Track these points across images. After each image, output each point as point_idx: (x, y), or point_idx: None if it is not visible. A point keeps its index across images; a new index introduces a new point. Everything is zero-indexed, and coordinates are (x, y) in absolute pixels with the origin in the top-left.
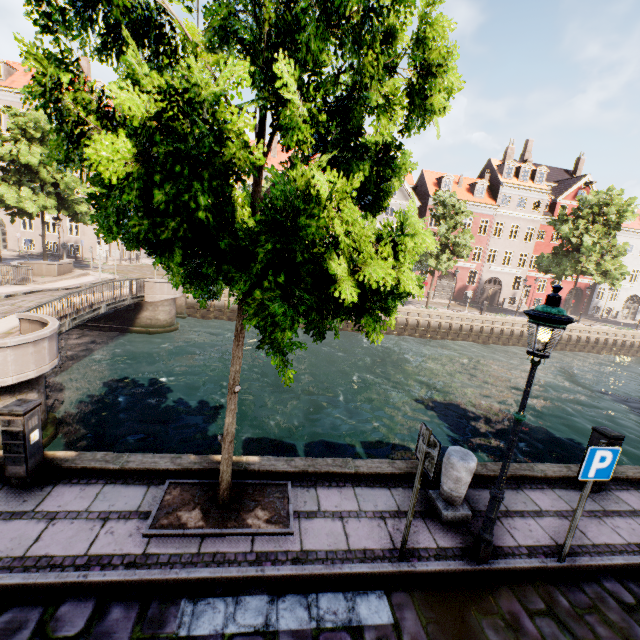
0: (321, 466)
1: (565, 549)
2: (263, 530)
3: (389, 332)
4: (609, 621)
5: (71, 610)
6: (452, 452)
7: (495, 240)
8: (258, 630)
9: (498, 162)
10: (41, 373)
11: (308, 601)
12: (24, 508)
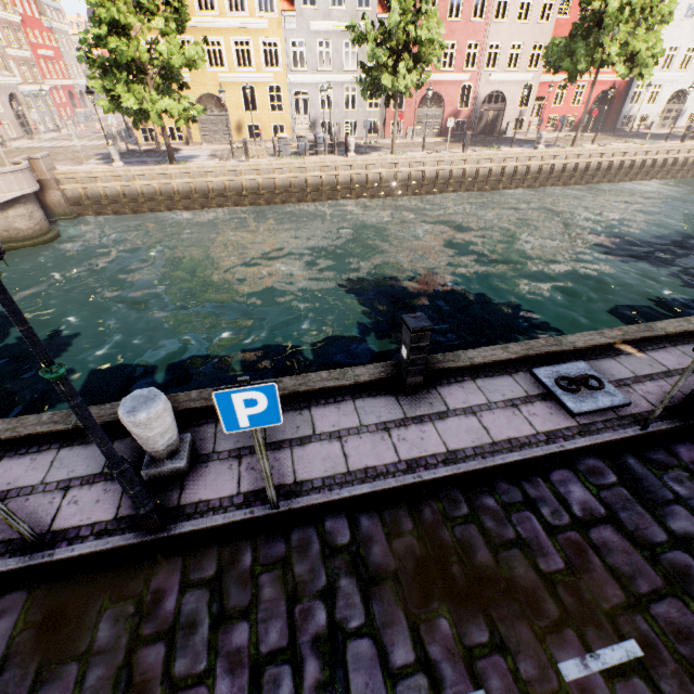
0: (25, 428)
1: (271, 498)
2: None
3: (346, 196)
4: (290, 577)
5: None
6: (128, 401)
7: (497, 27)
8: None
9: None
10: None
11: None
12: None
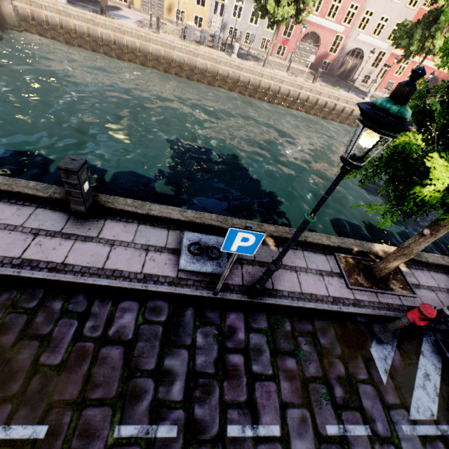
0: None
1: None
2: None
3: (221, 86)
4: None
5: None
6: None
7: None
8: None
9: None
10: None
11: None
12: None
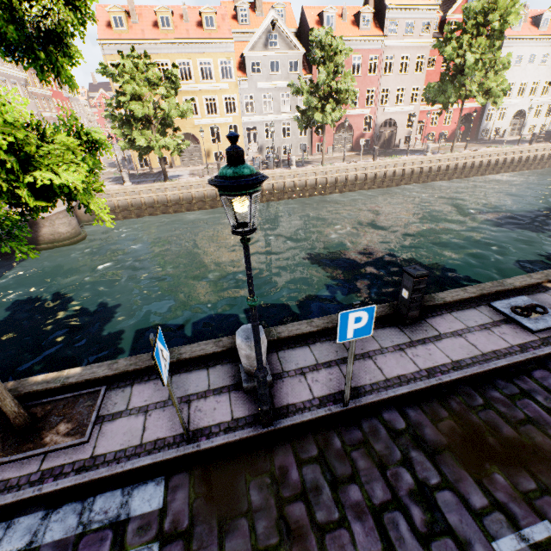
0: (143, 362)
1: (346, 397)
2: (55, 447)
3: (291, 196)
4: (373, 452)
5: None
6: (241, 332)
7: (386, 78)
8: (20, 550)
9: None
10: None
11: (83, 506)
12: None
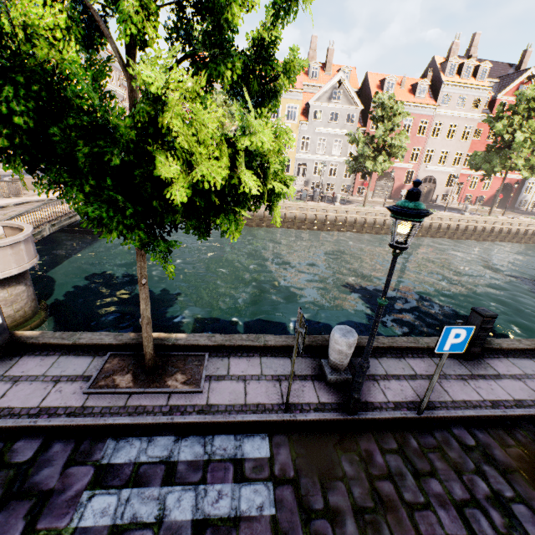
0: (236, 341)
1: (423, 405)
2: (178, 389)
3: (330, 229)
4: (448, 458)
5: (24, 445)
6: (337, 330)
7: (433, 140)
8: (162, 460)
9: (442, 59)
10: (23, 270)
11: (205, 441)
12: None
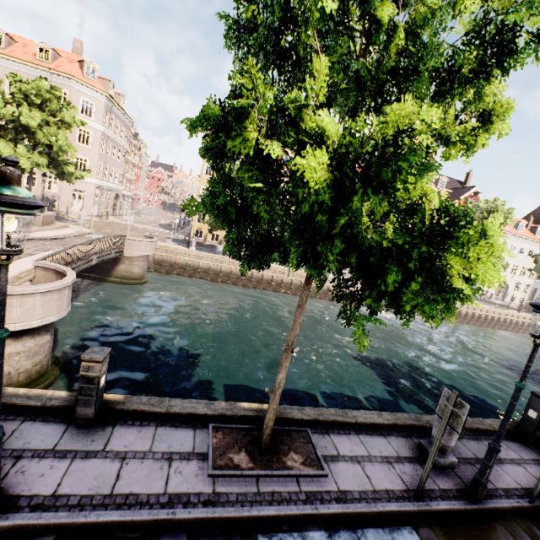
0: (328, 415)
1: (536, 492)
2: (304, 472)
3: (322, 297)
4: None
5: None
6: None
7: None
8: None
9: None
10: (59, 318)
11: (358, 536)
12: (95, 447)
